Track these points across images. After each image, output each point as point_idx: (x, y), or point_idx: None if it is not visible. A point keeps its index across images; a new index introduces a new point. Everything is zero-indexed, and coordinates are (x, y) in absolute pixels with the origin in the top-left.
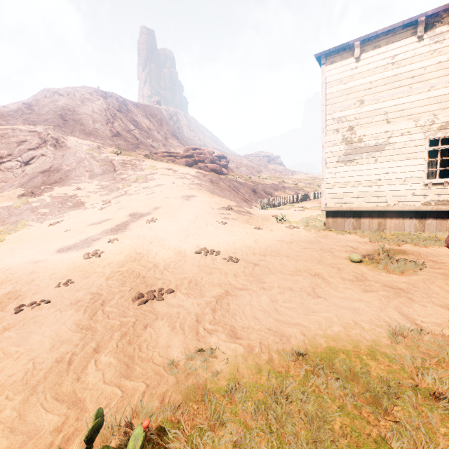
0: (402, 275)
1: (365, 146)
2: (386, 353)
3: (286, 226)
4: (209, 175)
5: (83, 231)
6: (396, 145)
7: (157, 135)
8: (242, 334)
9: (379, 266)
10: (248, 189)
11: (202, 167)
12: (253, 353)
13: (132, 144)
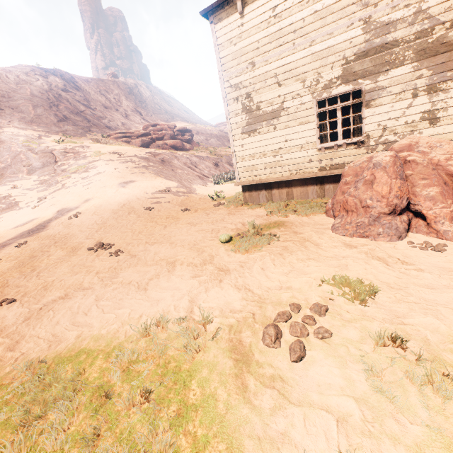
0: (247, 253)
1: (264, 114)
2: (123, 349)
3: (214, 204)
4: (162, 154)
5: (2, 236)
6: (290, 110)
7: (115, 113)
8: (21, 345)
9: (236, 246)
10: (209, 163)
11: (160, 145)
12: (3, 367)
13: (82, 127)
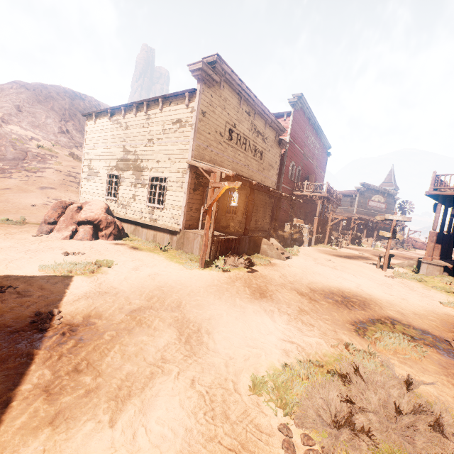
0: None
1: (93, 172)
2: None
3: None
4: None
5: None
6: (101, 174)
7: None
8: None
9: None
10: None
11: None
12: None
13: (75, 142)
